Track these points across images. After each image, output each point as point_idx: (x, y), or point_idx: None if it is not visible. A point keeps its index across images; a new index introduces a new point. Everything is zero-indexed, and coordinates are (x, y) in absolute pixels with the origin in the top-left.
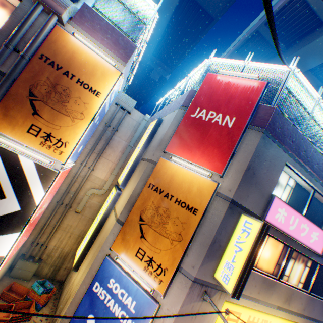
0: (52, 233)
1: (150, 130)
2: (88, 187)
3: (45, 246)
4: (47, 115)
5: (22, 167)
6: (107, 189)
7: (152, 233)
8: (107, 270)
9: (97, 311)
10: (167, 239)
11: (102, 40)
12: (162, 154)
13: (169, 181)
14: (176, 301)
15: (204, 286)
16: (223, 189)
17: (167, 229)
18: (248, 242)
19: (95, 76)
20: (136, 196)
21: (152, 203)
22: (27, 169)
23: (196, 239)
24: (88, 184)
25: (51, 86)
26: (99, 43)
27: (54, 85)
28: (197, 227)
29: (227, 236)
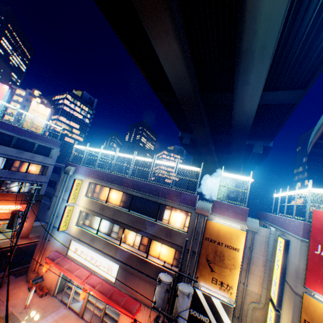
0: None
1: (280, 250)
2: (247, 300)
3: None
4: (216, 269)
5: (214, 304)
6: (264, 302)
7: None
8: None
9: None
10: None
11: (228, 214)
12: (303, 287)
13: (321, 320)
14: None
15: None
16: None
17: None
18: None
19: (232, 239)
20: None
21: None
22: (217, 305)
23: None
24: (246, 298)
25: (213, 252)
26: (226, 217)
27: (214, 251)
28: None
29: None
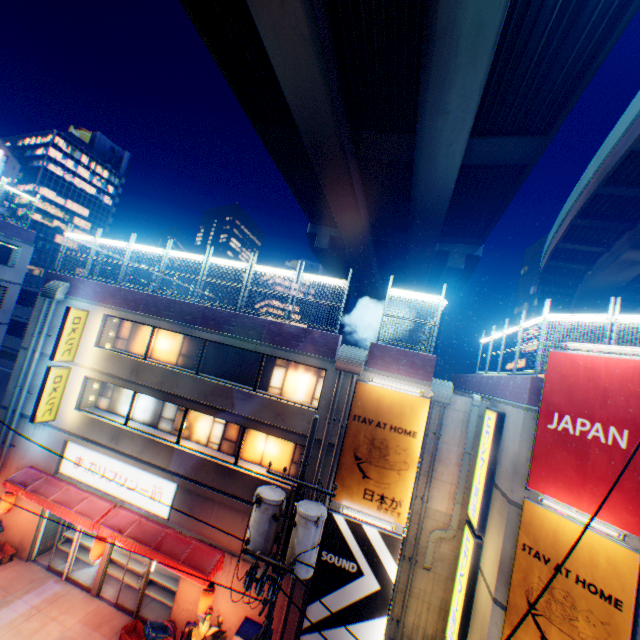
0: (404, 603)
1: (489, 432)
2: (427, 527)
3: (401, 622)
4: (373, 474)
5: (368, 536)
6: (456, 527)
7: (555, 632)
8: None
9: None
10: None
11: (397, 369)
12: (524, 490)
13: (551, 541)
14: None
15: None
16: None
17: (579, 629)
18: None
19: (404, 415)
20: (507, 560)
21: (537, 578)
22: (373, 538)
23: None
24: (426, 523)
25: (369, 442)
26: (395, 374)
27: (371, 440)
28: (632, 633)
29: None
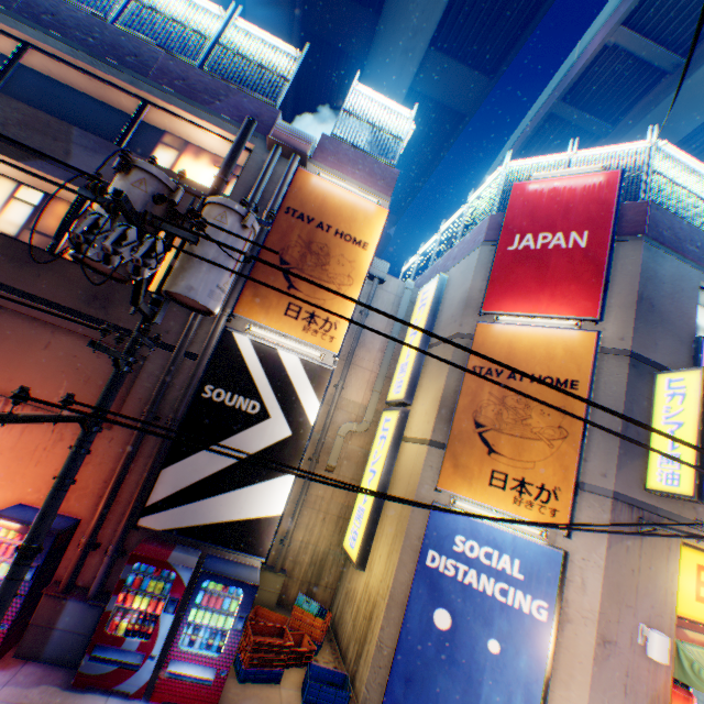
0: (297, 513)
1: (428, 300)
2: (338, 421)
3: (288, 538)
4: (305, 287)
5: (285, 367)
6: (371, 420)
7: (506, 441)
8: (443, 525)
9: (448, 599)
10: (538, 442)
11: (353, 174)
12: (476, 320)
13: (506, 353)
14: (594, 540)
15: (634, 510)
16: (608, 341)
17: (533, 426)
18: (688, 407)
19: (355, 222)
20: (451, 396)
21: (488, 395)
22: (291, 369)
23: (590, 431)
24: (337, 417)
25: (304, 246)
26: (349, 178)
27: (307, 244)
28: (587, 407)
29: (645, 416)
